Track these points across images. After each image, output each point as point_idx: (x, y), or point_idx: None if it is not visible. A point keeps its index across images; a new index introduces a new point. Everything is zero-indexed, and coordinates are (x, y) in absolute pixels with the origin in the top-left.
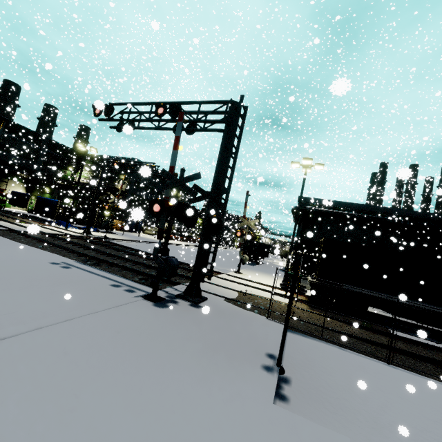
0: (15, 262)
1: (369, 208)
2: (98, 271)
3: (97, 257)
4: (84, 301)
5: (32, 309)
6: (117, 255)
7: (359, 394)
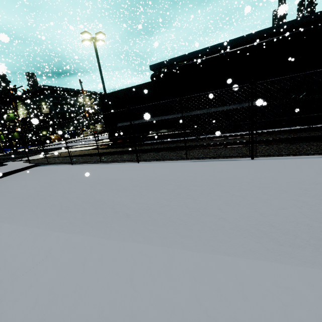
0: None
1: (199, 52)
2: None
3: None
4: None
5: None
6: (1, 158)
7: (2, 186)
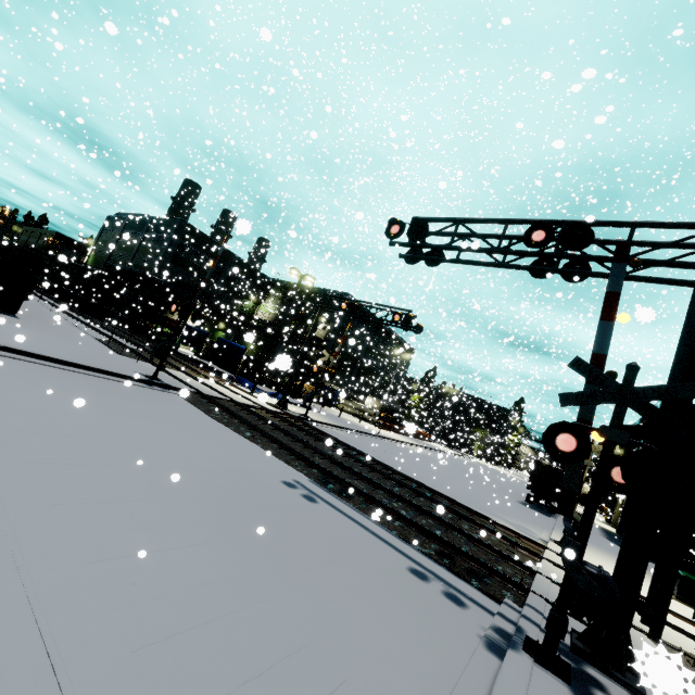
0: (240, 475)
1: None
2: (358, 516)
3: (339, 477)
4: (417, 639)
5: (360, 672)
6: (357, 472)
7: None
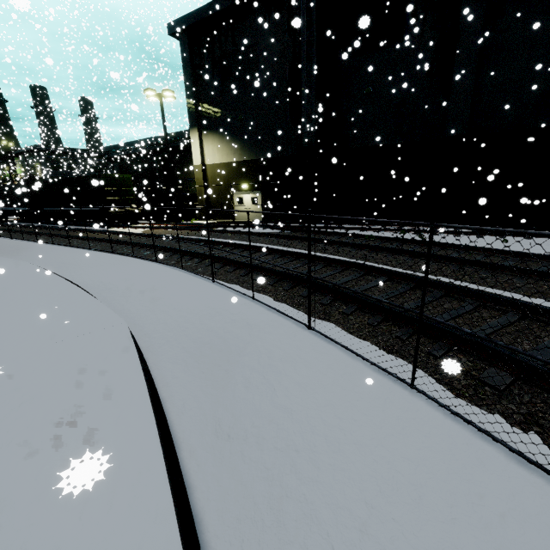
0: None
1: (134, 144)
2: None
3: None
4: None
5: None
6: None
7: None
